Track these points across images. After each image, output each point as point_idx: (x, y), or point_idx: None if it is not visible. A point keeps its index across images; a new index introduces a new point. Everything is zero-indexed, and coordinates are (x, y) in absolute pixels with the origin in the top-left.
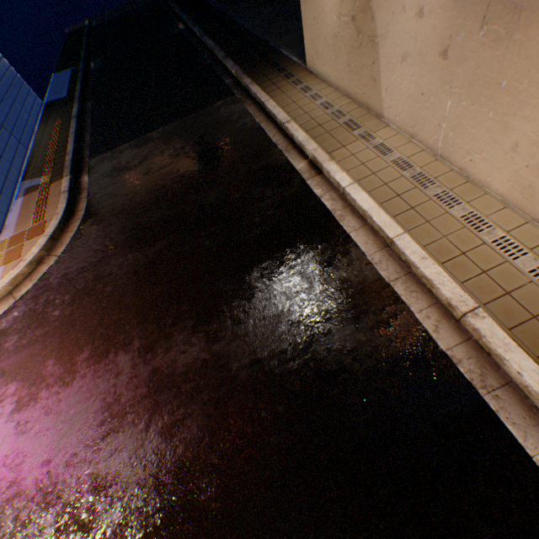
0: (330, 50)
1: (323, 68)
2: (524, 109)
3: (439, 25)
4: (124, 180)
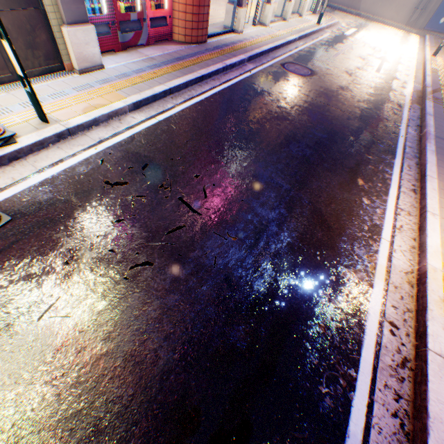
0: None
1: (335, 1)
2: (393, 3)
3: None
4: None
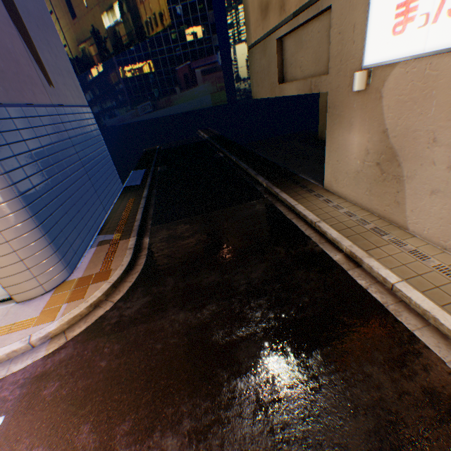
0: (350, 179)
1: (341, 189)
2: None
3: None
4: (178, 245)
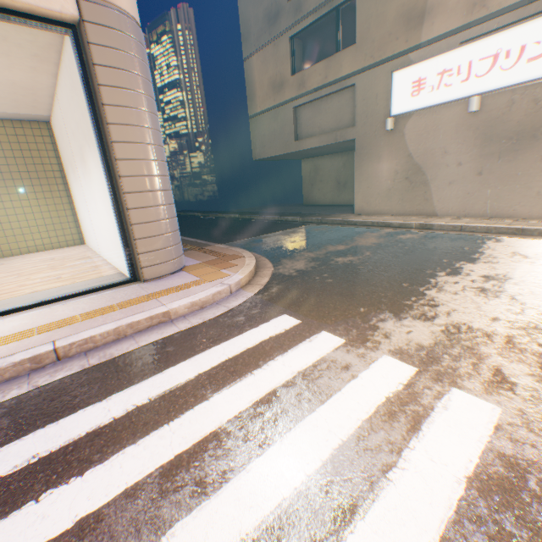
0: (383, 197)
1: (374, 208)
2: (534, 178)
3: (472, 165)
4: (274, 245)
